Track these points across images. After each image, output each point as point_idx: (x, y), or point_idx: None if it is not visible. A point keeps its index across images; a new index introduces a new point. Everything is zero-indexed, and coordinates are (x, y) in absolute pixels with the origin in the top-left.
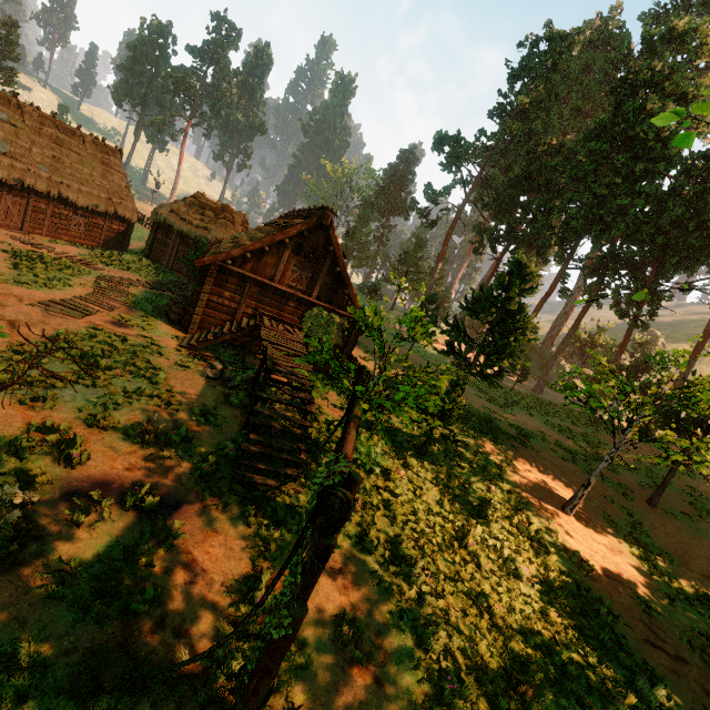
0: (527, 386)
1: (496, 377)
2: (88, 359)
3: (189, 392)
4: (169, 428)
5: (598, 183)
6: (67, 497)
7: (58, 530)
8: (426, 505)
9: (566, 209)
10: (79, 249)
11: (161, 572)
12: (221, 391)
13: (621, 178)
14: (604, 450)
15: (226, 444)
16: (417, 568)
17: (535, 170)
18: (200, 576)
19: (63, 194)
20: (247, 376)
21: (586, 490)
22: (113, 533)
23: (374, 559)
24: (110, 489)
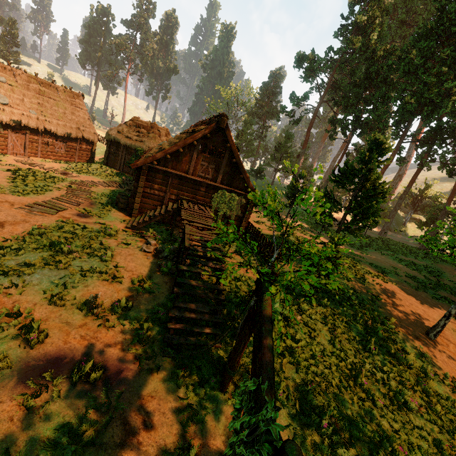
0: (374, 231)
1: (359, 231)
2: (54, 247)
3: (130, 265)
4: (114, 299)
5: (427, 73)
6: (23, 379)
7: (10, 417)
8: (321, 346)
9: (401, 97)
10: (61, 164)
11: (101, 451)
12: (154, 261)
13: (446, 67)
14: (443, 278)
15: (158, 309)
16: (326, 418)
17: (373, 71)
18: (136, 450)
19: (47, 128)
20: (174, 247)
21: (447, 320)
22: (60, 411)
23: (287, 411)
24: (62, 364)
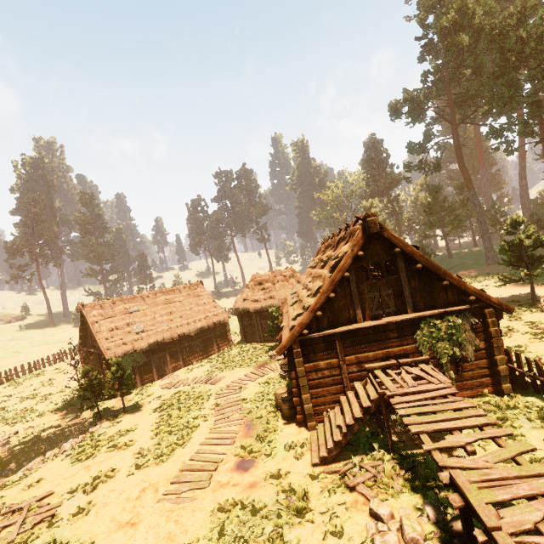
0: None
1: None
2: None
3: None
4: None
5: None
6: None
7: None
8: None
9: None
10: (202, 366)
11: None
12: None
13: None
14: None
15: None
16: None
17: (512, 44)
18: None
19: (181, 333)
20: (432, 509)
21: None
22: None
23: None
24: None
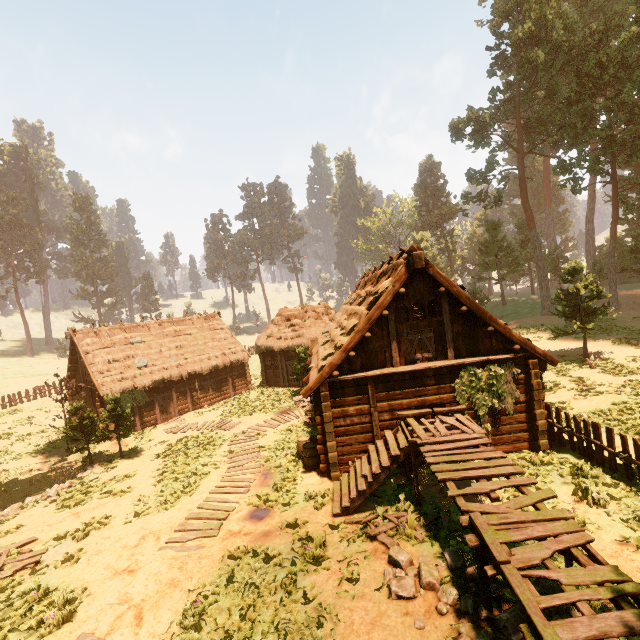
0: None
1: None
2: None
3: None
4: None
5: None
6: None
7: None
8: None
9: None
10: (215, 410)
11: None
12: (437, 635)
13: None
14: None
15: None
16: None
17: (591, 68)
18: None
19: (191, 371)
20: (452, 556)
21: None
22: None
23: None
24: None
